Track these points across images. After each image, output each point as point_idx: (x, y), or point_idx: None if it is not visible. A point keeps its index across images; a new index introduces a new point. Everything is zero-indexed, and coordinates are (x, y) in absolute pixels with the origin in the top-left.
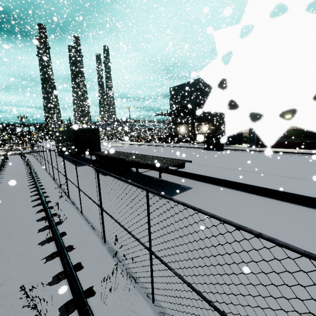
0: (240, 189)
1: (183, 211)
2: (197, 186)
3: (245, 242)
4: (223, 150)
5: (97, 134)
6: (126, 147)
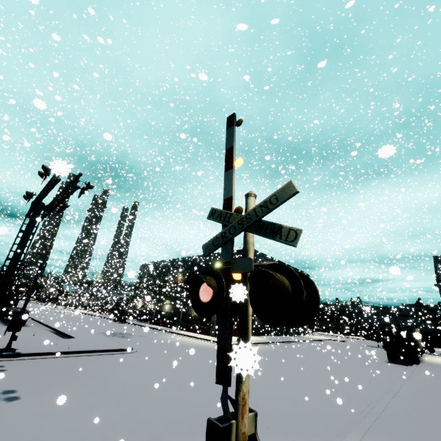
0: (47, 328)
1: (3, 327)
2: (32, 326)
3: (4, 330)
4: (125, 323)
5: (19, 294)
6: (64, 313)
